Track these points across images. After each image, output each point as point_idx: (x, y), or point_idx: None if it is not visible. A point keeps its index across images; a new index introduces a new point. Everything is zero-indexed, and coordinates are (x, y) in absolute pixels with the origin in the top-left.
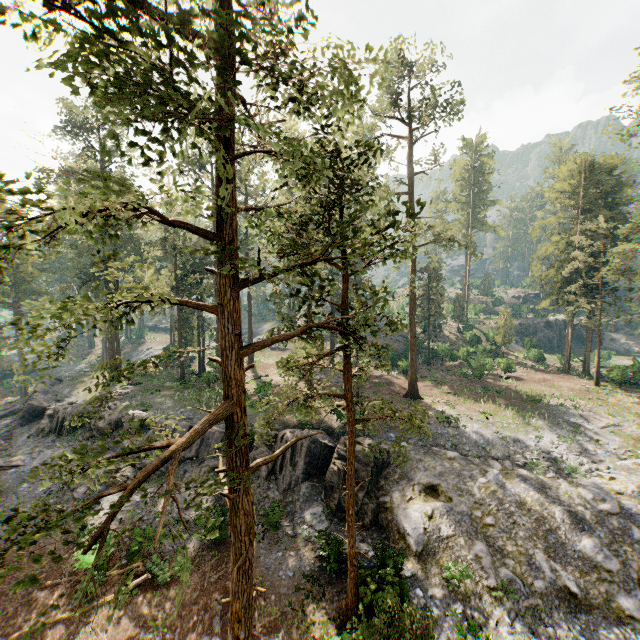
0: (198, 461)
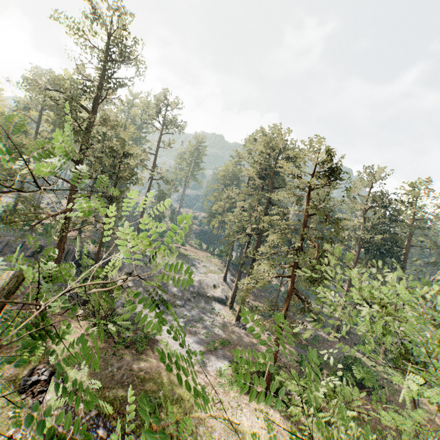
0: (2, 254)
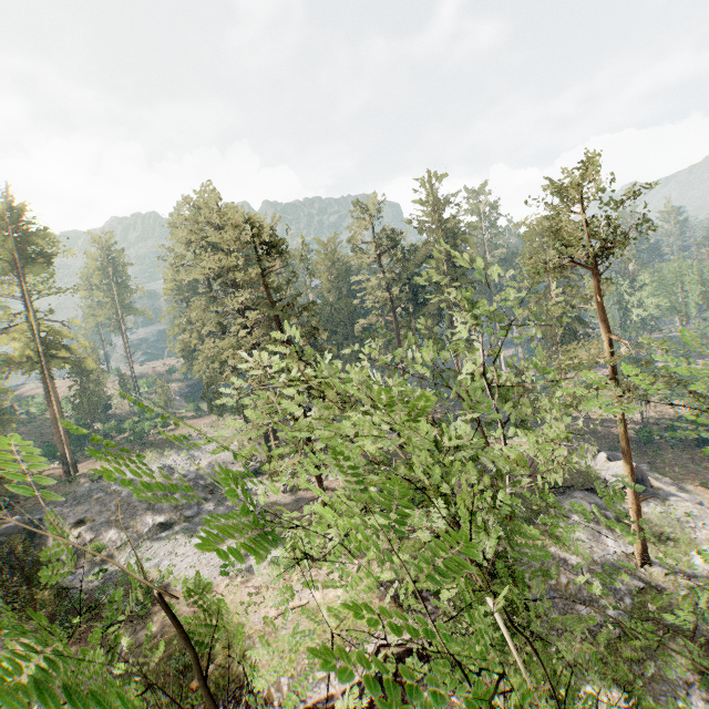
0: None
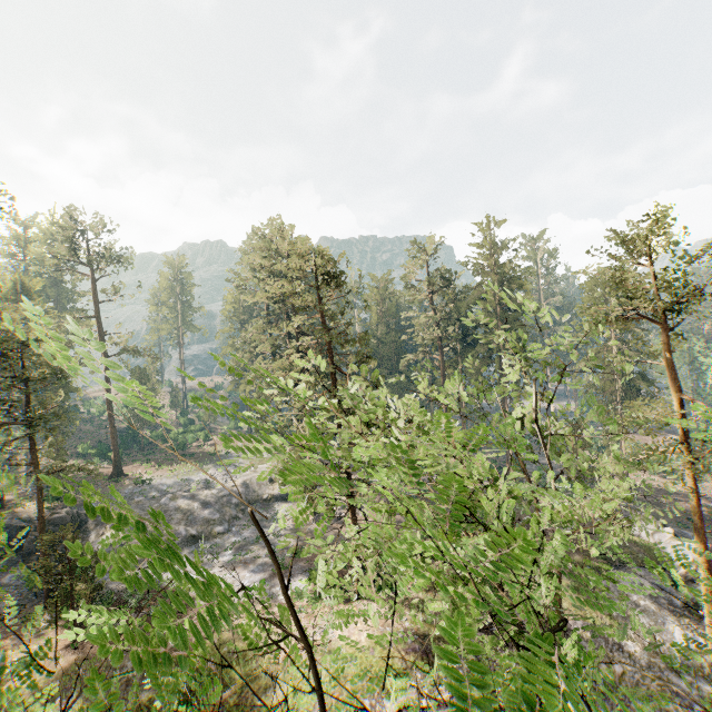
0: None
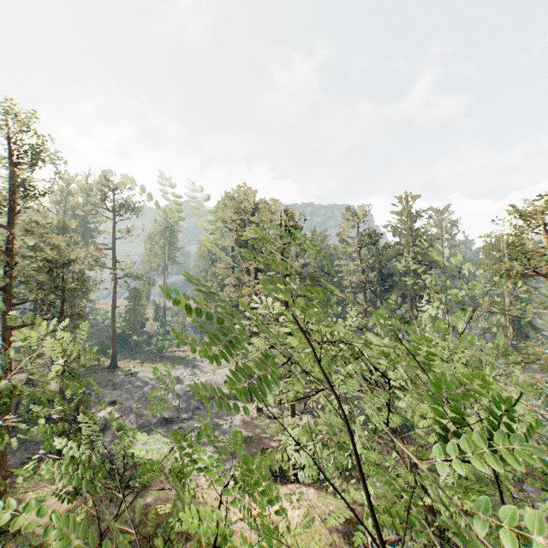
0: None
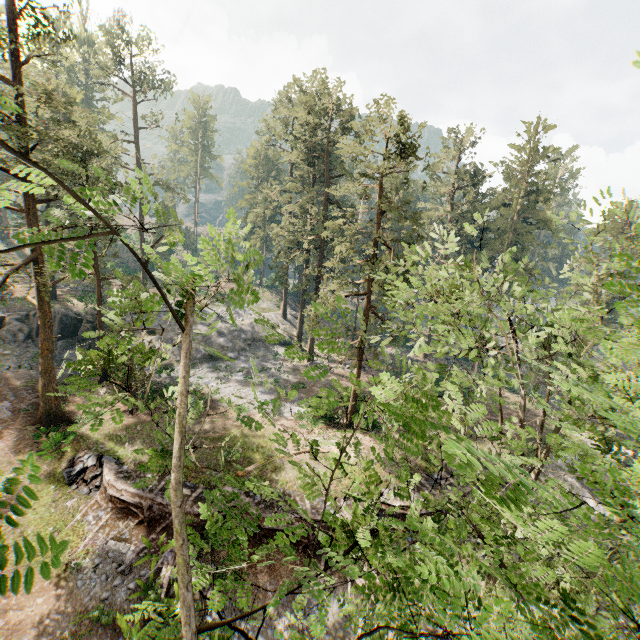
0: None
